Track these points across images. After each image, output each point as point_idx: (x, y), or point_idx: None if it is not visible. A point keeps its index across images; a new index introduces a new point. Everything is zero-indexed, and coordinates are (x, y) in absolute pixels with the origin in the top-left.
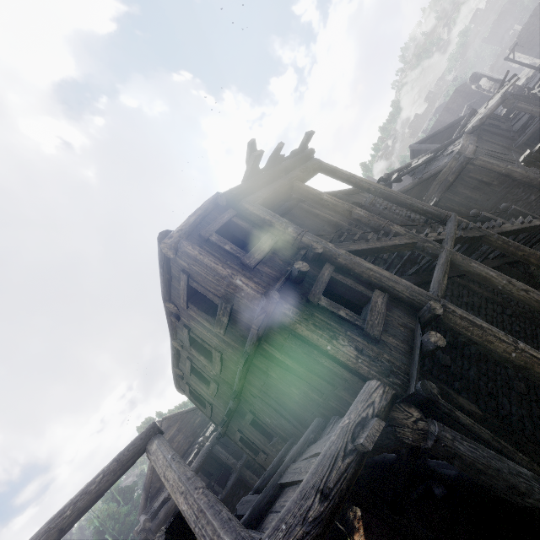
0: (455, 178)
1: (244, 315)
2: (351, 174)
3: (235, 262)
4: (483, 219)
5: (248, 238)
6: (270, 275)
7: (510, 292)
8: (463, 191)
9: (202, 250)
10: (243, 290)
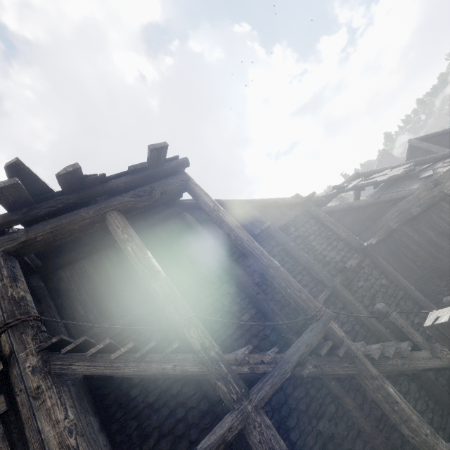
0: (420, 212)
1: None
2: (215, 207)
3: None
4: (390, 325)
5: None
6: None
7: None
8: (427, 231)
9: None
10: None
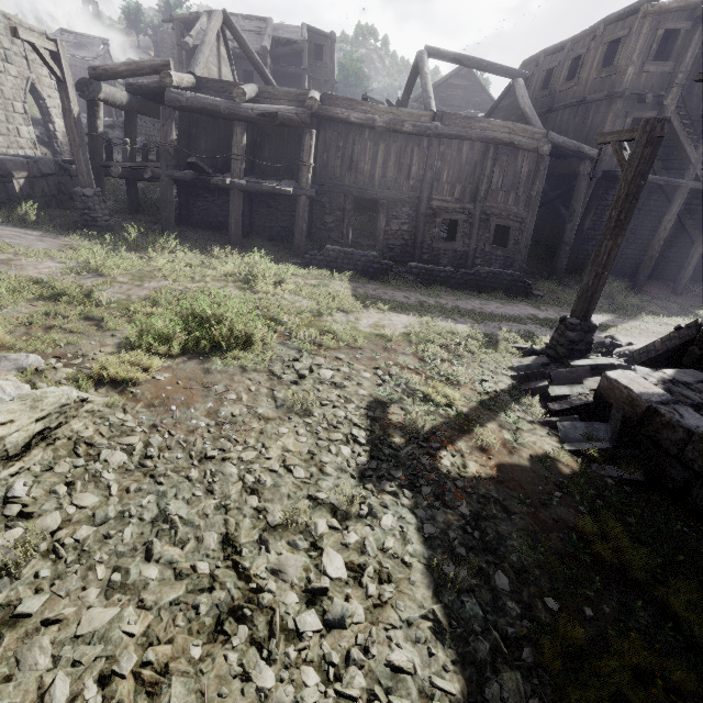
0: None
1: (609, 84)
2: None
3: (643, 59)
4: None
5: (668, 52)
6: (639, 84)
7: (662, 223)
8: None
9: (648, 33)
10: (625, 76)
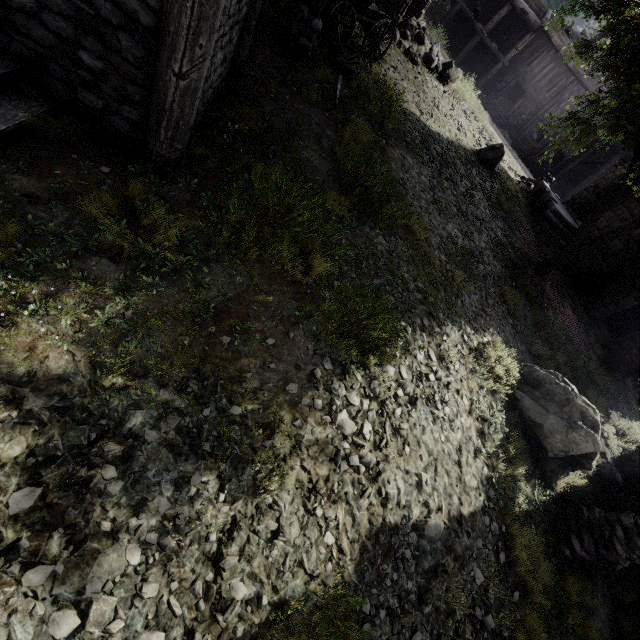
0: None
1: None
2: None
3: None
4: None
5: None
6: None
7: None
8: None
9: None
10: None
